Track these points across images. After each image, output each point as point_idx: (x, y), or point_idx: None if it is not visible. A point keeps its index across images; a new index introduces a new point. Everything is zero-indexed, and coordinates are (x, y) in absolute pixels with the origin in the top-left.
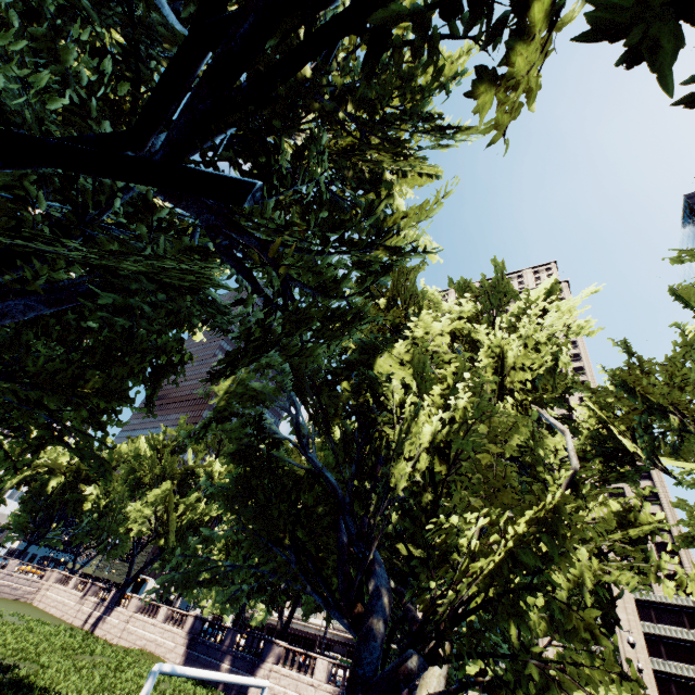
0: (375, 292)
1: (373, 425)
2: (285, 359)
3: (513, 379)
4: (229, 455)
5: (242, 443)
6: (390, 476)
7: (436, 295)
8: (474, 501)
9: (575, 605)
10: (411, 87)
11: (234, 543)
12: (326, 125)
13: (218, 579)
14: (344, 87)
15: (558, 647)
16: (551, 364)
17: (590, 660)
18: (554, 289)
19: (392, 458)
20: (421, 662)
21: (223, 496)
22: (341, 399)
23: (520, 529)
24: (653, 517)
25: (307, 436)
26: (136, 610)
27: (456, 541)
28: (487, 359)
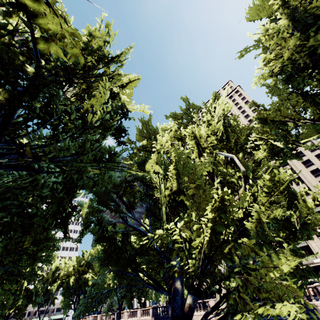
0: (142, 137)
1: (151, 197)
2: (90, 192)
3: (205, 145)
4: (96, 242)
5: (100, 234)
6: (162, 216)
7: (166, 125)
8: (191, 212)
9: (261, 234)
10: (91, 50)
11: (152, 269)
12: (56, 86)
13: (103, 301)
14: (53, 67)
15: (317, 242)
16: (222, 129)
17: (277, 256)
18: (215, 95)
19: (161, 208)
20: (193, 298)
21: (99, 261)
22: (135, 192)
23: (209, 215)
24: (286, 174)
25: (126, 216)
26: (128, 317)
27: (170, 239)
28: (192, 142)
